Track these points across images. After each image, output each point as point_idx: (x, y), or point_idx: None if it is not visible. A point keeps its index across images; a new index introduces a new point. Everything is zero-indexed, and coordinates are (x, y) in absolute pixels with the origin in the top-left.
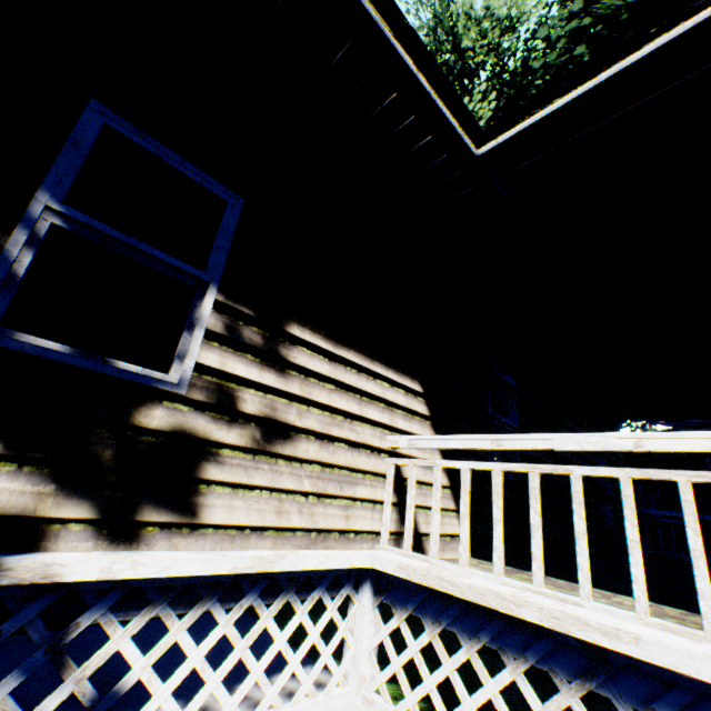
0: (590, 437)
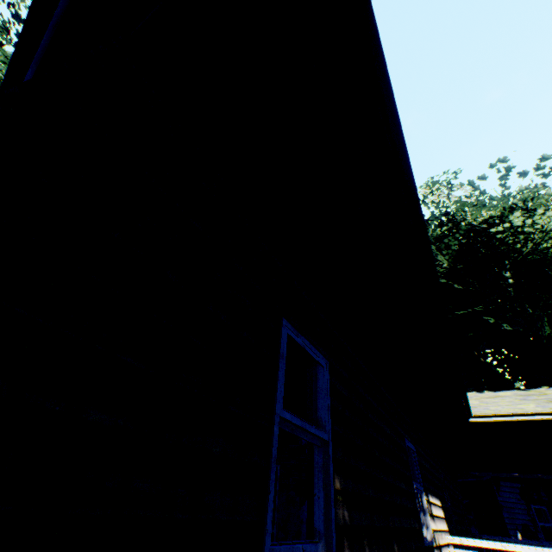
0: (538, 548)
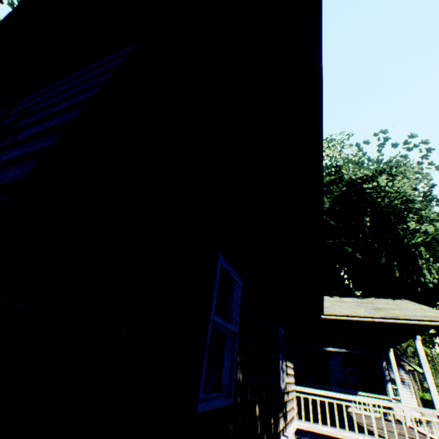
0: (346, 395)
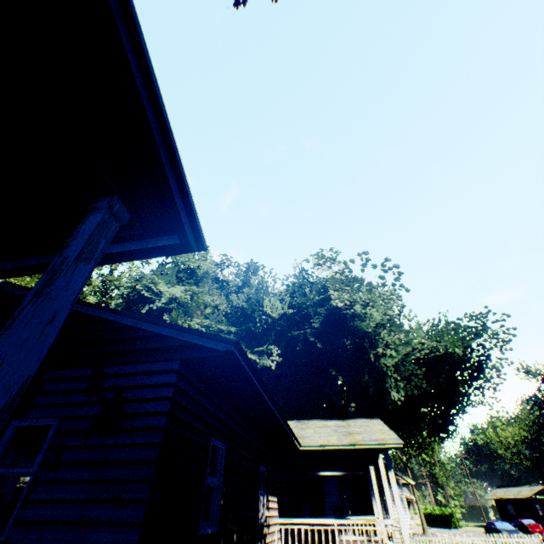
0: (318, 519)
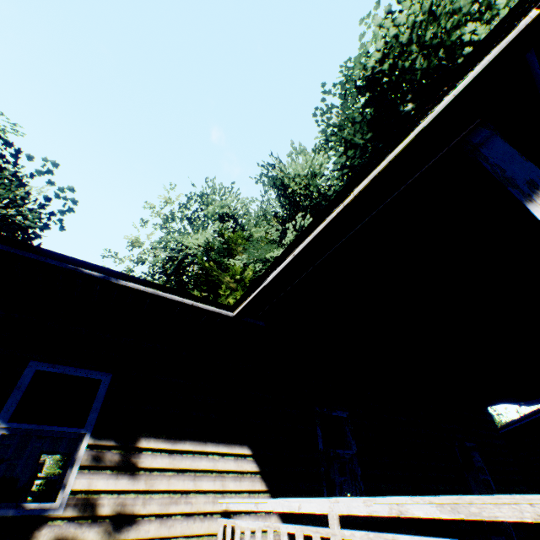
0: (285, 501)
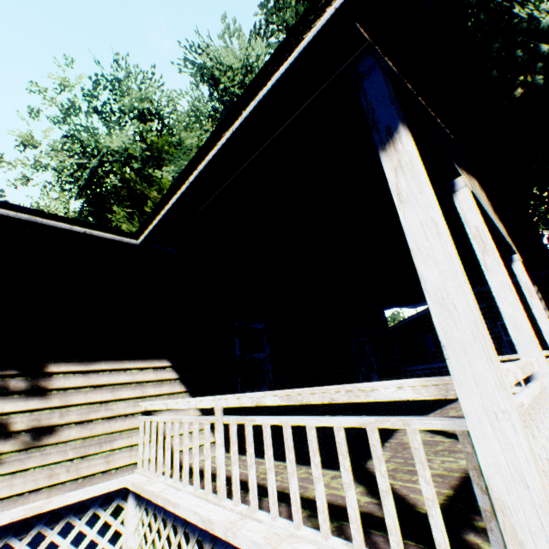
0: (186, 401)
